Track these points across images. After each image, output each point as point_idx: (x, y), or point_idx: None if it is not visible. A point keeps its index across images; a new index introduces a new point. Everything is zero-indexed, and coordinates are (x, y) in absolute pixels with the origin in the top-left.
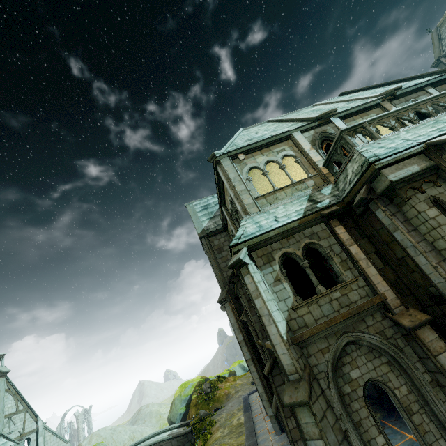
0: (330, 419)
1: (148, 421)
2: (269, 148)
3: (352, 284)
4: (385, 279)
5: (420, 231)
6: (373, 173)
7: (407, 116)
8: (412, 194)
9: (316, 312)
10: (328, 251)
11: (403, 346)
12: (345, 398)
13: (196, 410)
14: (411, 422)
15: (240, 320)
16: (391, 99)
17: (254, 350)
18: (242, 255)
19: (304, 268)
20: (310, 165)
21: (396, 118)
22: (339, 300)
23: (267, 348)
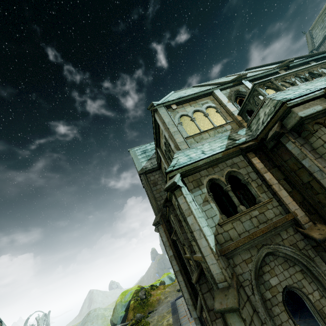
0: (257, 323)
1: (95, 323)
2: (195, 101)
3: (267, 204)
4: (294, 200)
5: (325, 158)
6: (285, 111)
7: (303, 75)
8: (317, 128)
9: (239, 228)
10: (247, 177)
11: (314, 256)
12: (267, 304)
13: (133, 313)
14: (325, 324)
15: (171, 239)
16: (286, 69)
17: (181, 263)
18: (177, 179)
19: (227, 191)
20: (228, 114)
21: (295, 76)
22: (258, 218)
23: (195, 260)
